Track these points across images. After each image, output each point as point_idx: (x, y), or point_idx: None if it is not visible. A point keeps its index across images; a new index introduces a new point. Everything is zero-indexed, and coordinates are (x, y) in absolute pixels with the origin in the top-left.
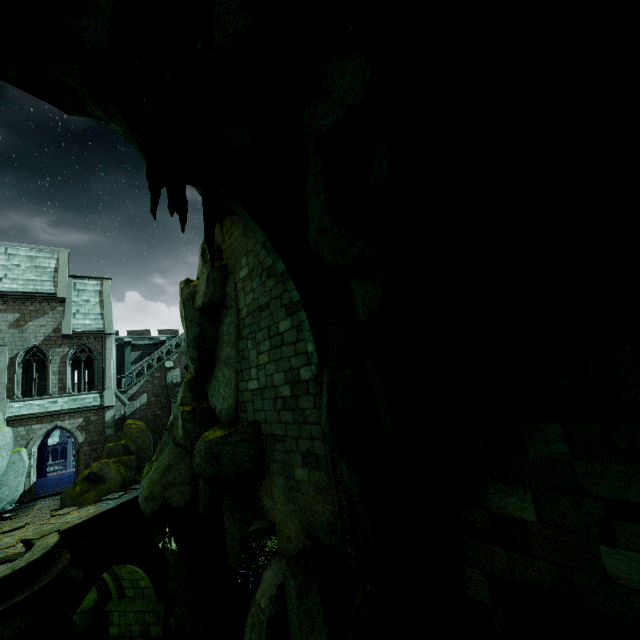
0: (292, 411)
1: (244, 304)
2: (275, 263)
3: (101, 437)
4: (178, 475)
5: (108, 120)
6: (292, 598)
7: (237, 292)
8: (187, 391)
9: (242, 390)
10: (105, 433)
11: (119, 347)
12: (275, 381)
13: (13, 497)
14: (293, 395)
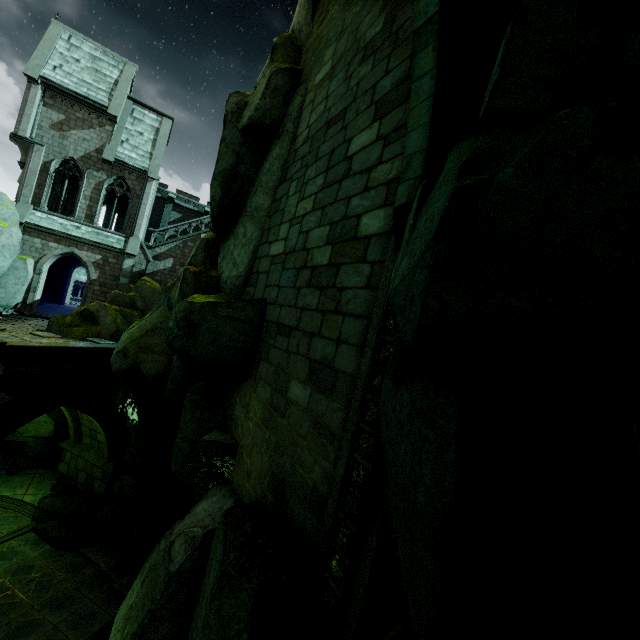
0: (320, 290)
1: (306, 125)
2: None
3: (114, 283)
4: (160, 342)
5: None
6: (211, 572)
7: (302, 110)
8: (200, 250)
9: (260, 256)
10: (119, 280)
11: (161, 201)
12: (310, 241)
13: (8, 302)
14: (332, 263)
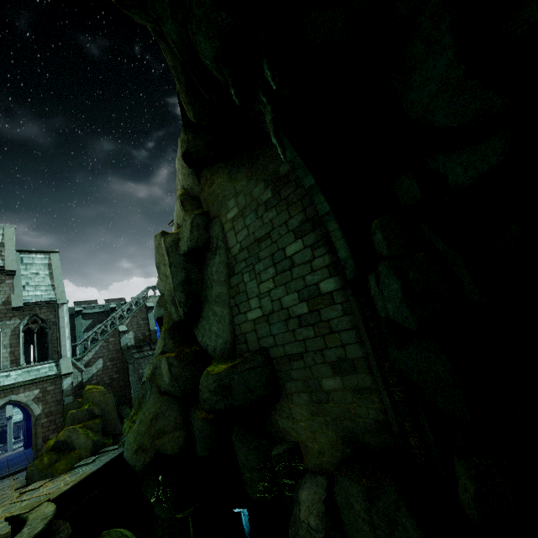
0: (312, 326)
1: (235, 242)
2: (302, 179)
3: (59, 406)
4: (167, 423)
5: (168, 18)
6: (355, 505)
7: (224, 233)
8: (168, 339)
9: (239, 323)
10: (64, 402)
11: (69, 317)
12: (285, 303)
13: None
14: (312, 310)
